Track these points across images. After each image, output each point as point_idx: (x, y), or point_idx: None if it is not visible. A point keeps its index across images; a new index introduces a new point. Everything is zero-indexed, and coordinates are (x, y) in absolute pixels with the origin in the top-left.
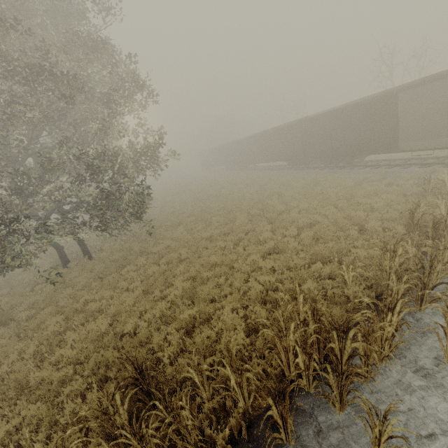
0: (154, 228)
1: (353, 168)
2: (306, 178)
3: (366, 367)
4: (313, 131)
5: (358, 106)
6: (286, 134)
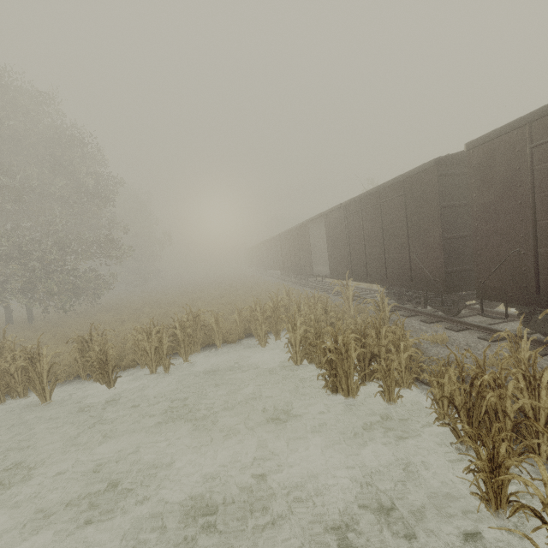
0: (72, 305)
1: (305, 286)
2: (266, 288)
3: (0, 392)
4: (284, 245)
5: (297, 229)
6: (275, 244)
